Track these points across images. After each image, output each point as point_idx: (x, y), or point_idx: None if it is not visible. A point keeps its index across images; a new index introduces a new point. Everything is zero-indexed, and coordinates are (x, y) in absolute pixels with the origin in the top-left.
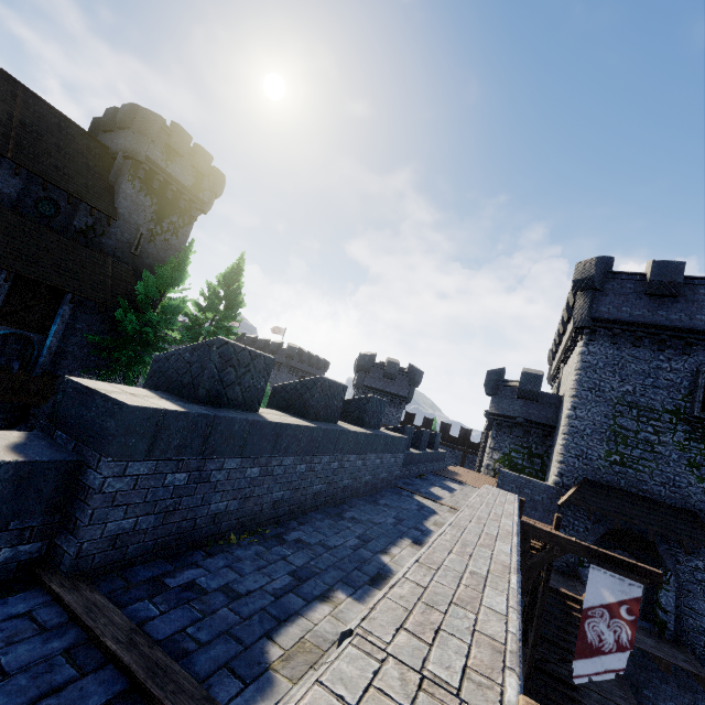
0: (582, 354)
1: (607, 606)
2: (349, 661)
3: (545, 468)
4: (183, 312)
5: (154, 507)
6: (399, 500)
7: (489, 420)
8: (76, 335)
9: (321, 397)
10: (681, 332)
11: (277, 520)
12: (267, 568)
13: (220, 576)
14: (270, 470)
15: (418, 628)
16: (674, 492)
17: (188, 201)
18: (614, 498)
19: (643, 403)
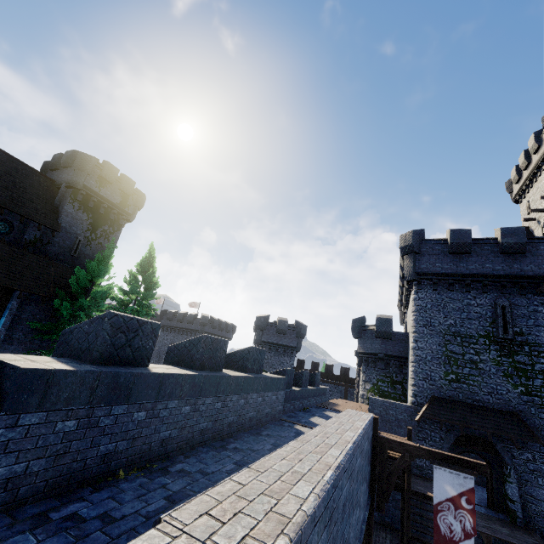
0: (414, 299)
1: (451, 499)
2: (146, 539)
3: (405, 392)
4: (113, 297)
5: (45, 451)
6: (280, 430)
7: (359, 358)
8: (22, 323)
9: (205, 351)
10: (478, 277)
11: (166, 456)
12: (146, 496)
13: (102, 506)
14: (156, 413)
15: (220, 513)
16: (499, 399)
17: (117, 214)
18: (456, 409)
19: (463, 332)
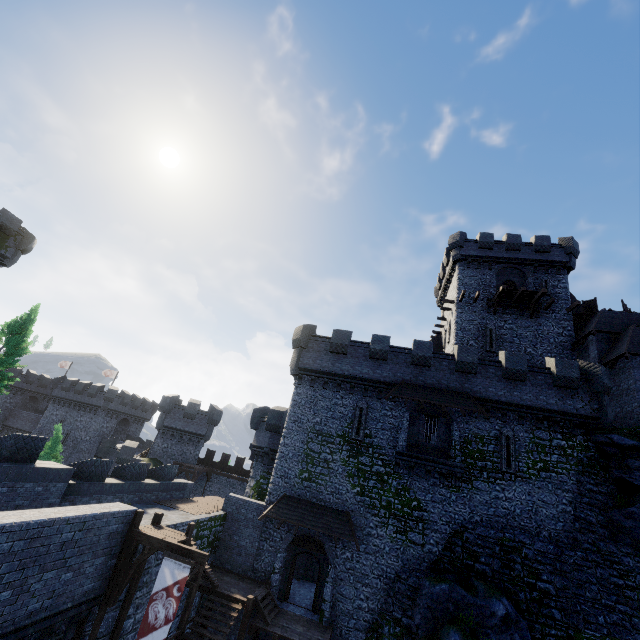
0: (293, 394)
1: (167, 588)
2: None
3: None
4: None
5: None
6: None
7: (252, 451)
8: None
9: None
10: (348, 378)
11: None
12: None
13: None
14: None
15: None
16: (338, 499)
17: None
18: (299, 508)
19: (326, 431)
